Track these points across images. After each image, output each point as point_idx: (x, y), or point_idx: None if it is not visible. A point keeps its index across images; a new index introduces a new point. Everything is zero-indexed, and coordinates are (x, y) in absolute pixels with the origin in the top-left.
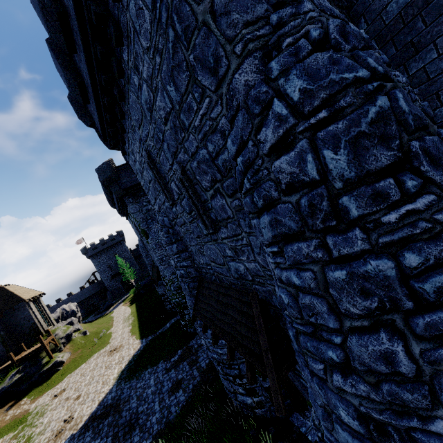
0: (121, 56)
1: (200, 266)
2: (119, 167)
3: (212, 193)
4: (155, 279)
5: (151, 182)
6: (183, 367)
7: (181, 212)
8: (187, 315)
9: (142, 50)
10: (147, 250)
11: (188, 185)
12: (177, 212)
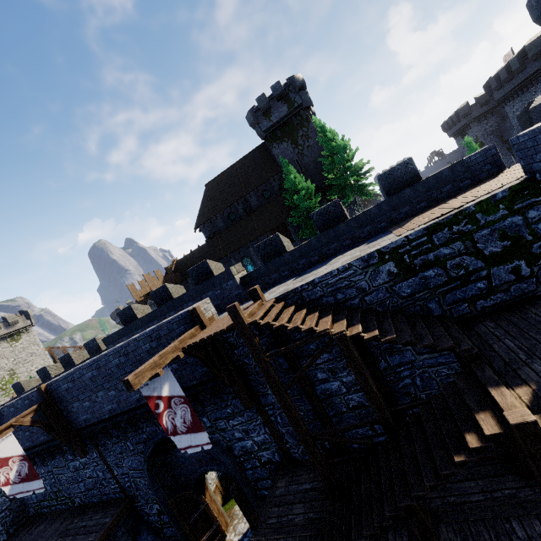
0: (530, 88)
1: None
2: (472, 106)
3: None
4: None
5: None
6: None
7: None
8: None
9: (540, 91)
10: None
11: None
12: None
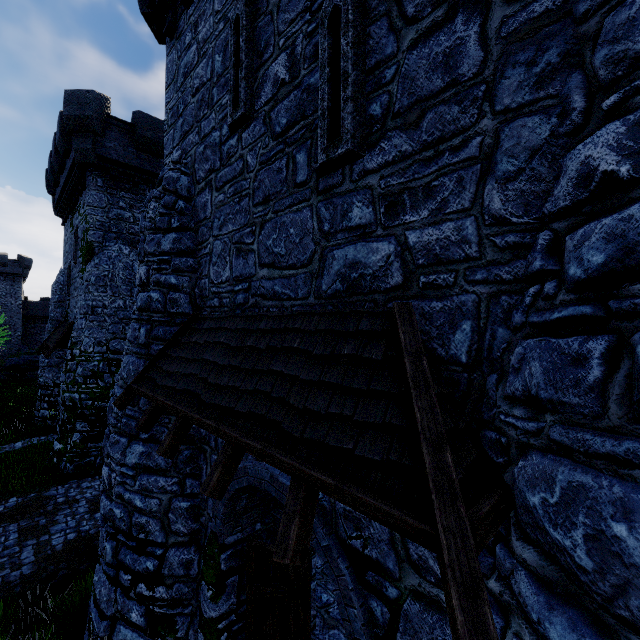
0: None
1: (210, 290)
2: (114, 120)
3: (432, 21)
4: (51, 345)
5: (205, 87)
6: (3, 534)
7: (252, 142)
8: (78, 435)
9: None
10: (70, 290)
11: (354, 19)
12: (236, 148)
